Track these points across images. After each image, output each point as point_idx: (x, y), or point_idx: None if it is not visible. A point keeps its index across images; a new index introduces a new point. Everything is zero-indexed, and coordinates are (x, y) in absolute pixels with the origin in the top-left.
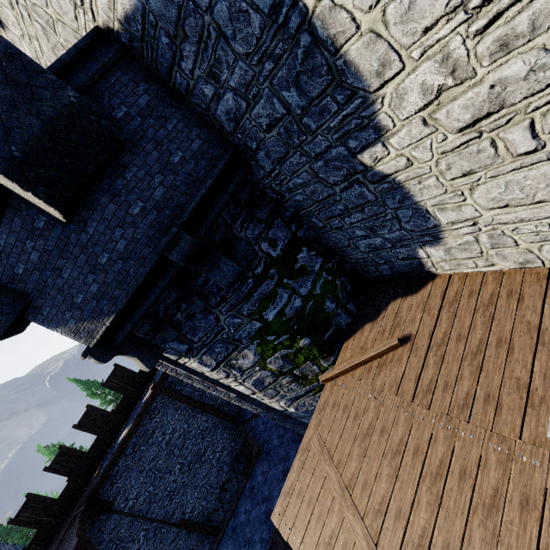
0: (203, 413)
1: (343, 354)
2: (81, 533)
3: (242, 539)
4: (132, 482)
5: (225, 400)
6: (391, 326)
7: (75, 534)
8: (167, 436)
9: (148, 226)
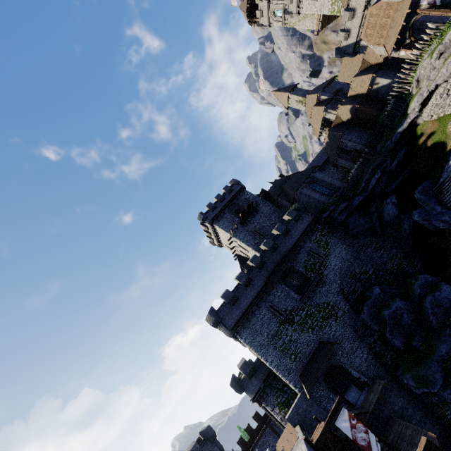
0: None
1: None
2: None
3: None
4: None
5: None
6: None
7: None
8: (270, 447)
9: (259, 381)
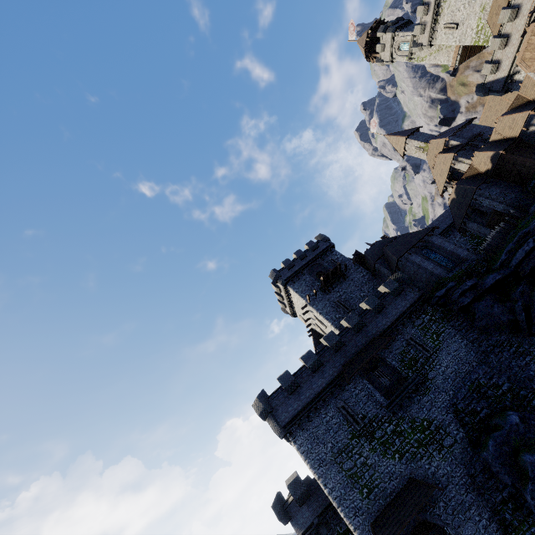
0: None
1: None
2: None
3: None
4: None
5: None
6: None
7: None
8: None
9: (311, 513)
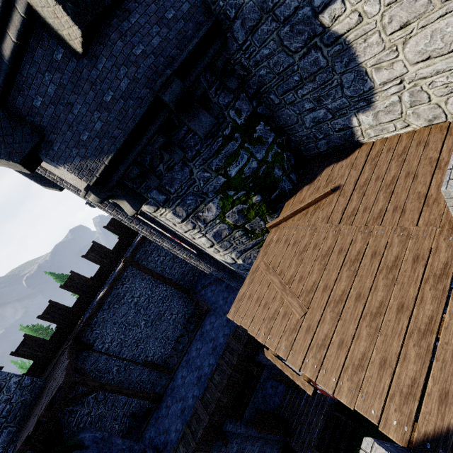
0: (163, 284)
1: (285, 209)
2: (70, 358)
3: (194, 366)
4: (108, 330)
5: (181, 276)
6: (325, 184)
7: (66, 359)
8: (135, 299)
9: (147, 67)
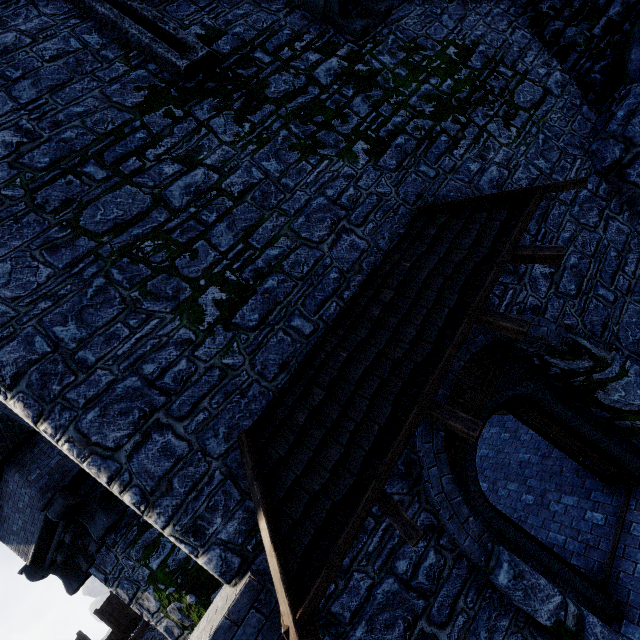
0: None
1: None
2: None
3: None
4: None
5: None
6: None
7: None
8: None
9: (39, 488)
